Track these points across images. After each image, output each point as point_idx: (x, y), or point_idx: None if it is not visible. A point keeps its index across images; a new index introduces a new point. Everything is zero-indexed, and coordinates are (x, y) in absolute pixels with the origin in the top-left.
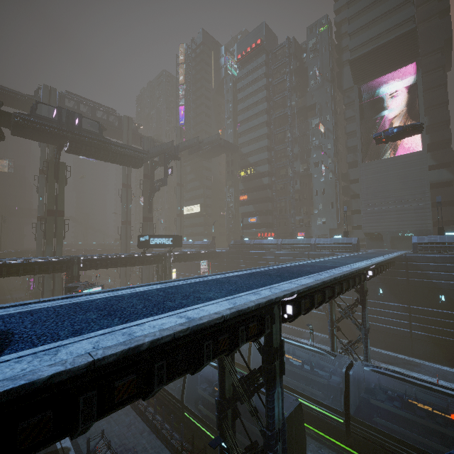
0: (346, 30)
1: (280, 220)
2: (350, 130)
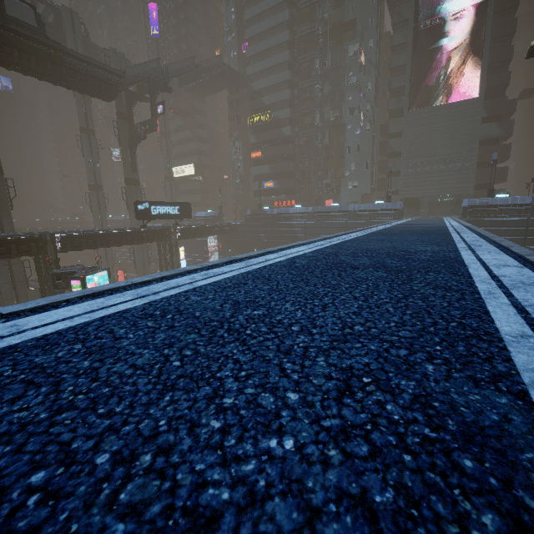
0: None
1: (303, 184)
2: (397, 65)
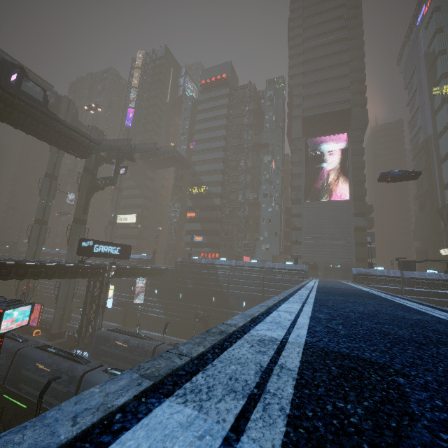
0: (297, 93)
1: (226, 242)
2: (295, 173)
